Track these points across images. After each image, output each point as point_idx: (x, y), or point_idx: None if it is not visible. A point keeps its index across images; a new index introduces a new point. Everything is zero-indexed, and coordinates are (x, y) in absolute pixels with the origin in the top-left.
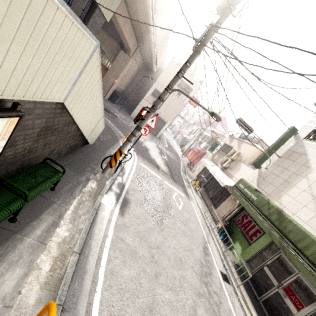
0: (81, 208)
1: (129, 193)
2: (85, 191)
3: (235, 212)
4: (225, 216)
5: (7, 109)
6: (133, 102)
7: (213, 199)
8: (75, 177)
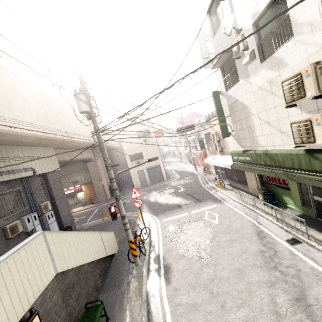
0: (134, 312)
1: (166, 258)
2: (131, 295)
3: (257, 176)
4: (256, 186)
5: (29, 318)
6: (128, 177)
7: (240, 180)
8: (118, 291)
